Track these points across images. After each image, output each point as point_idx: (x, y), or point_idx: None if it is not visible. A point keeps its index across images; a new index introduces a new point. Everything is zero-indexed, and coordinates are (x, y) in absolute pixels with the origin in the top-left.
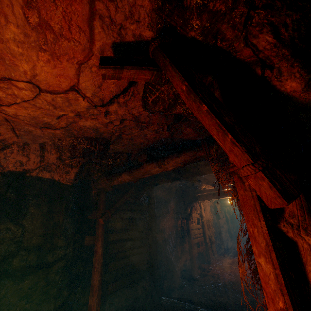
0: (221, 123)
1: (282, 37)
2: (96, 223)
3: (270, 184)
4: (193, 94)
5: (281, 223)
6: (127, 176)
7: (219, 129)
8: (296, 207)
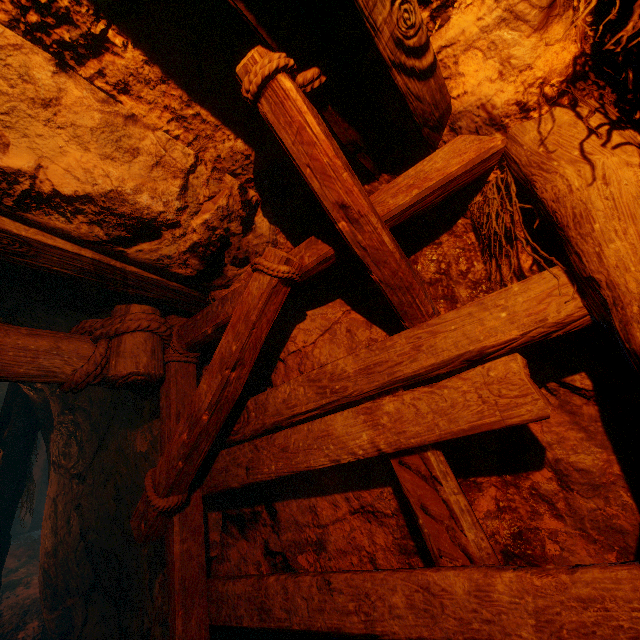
0: None
1: None
2: None
3: None
4: None
5: None
6: None
7: None
8: None
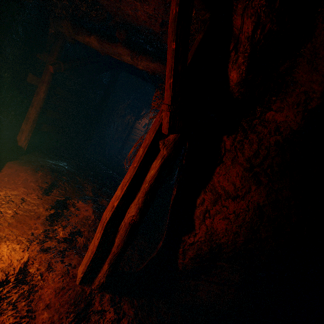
0: (174, 67)
1: (255, 36)
2: (45, 67)
3: (168, 121)
4: (174, 26)
5: (161, 140)
6: (96, 42)
7: (170, 71)
8: (173, 138)
